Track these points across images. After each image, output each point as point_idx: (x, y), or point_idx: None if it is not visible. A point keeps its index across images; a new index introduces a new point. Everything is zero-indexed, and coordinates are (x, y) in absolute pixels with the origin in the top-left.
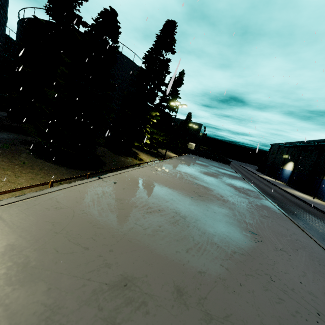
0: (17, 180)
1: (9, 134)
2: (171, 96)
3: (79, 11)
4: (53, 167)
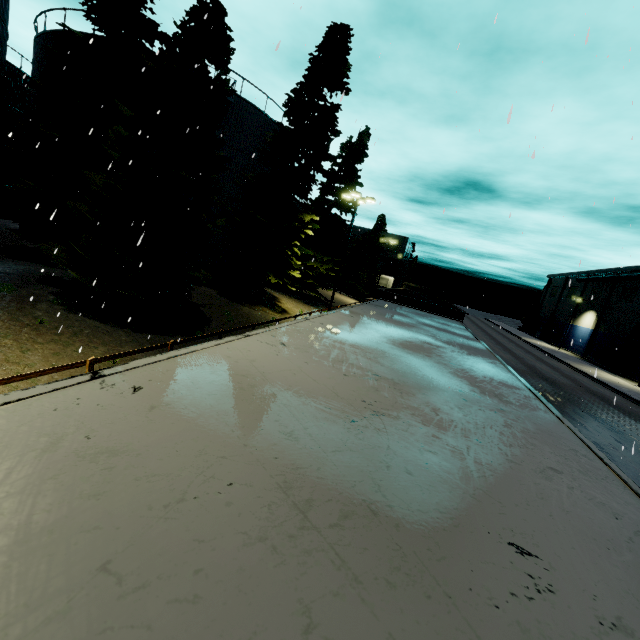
0: (23, 358)
1: (17, 264)
2: (343, 181)
3: (153, 12)
4: (100, 330)
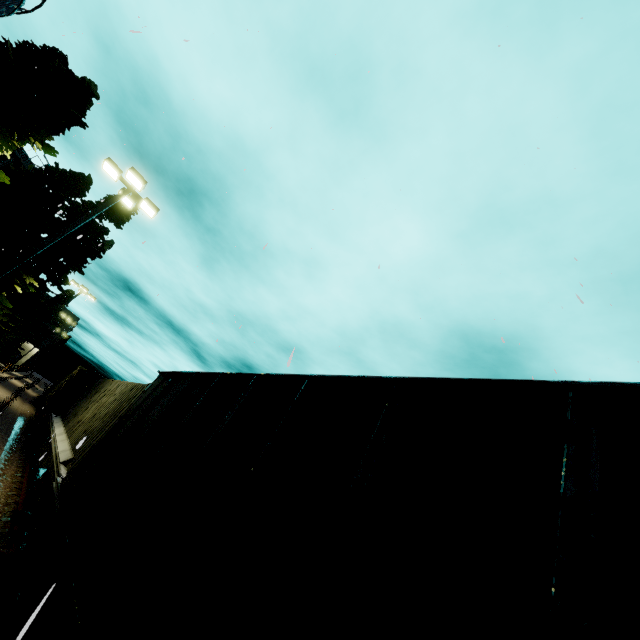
0: None
1: None
2: None
3: None
4: None
